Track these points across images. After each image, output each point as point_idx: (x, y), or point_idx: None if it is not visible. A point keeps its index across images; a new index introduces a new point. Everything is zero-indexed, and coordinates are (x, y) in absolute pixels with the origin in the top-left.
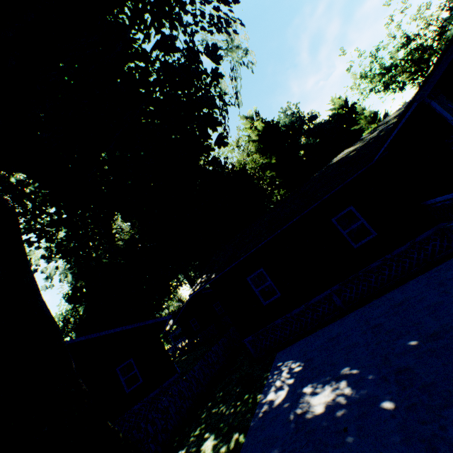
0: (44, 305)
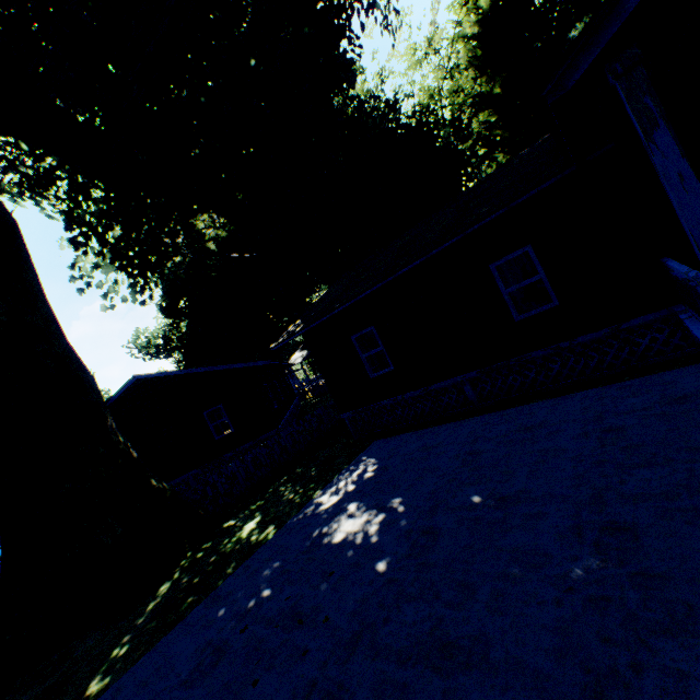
0: (66, 352)
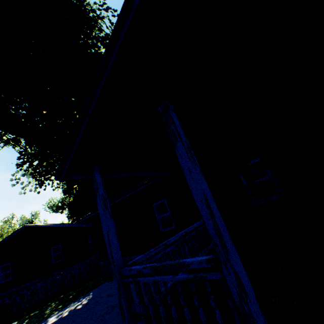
0: None
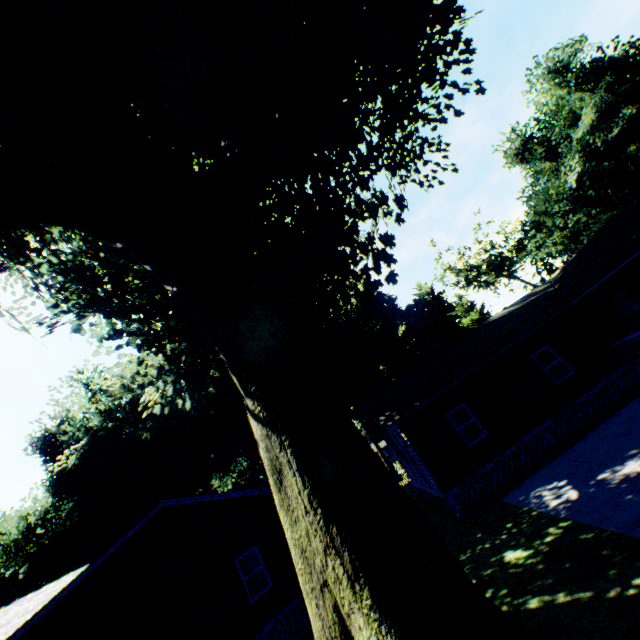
0: None
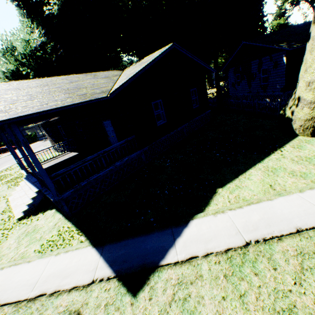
0: None
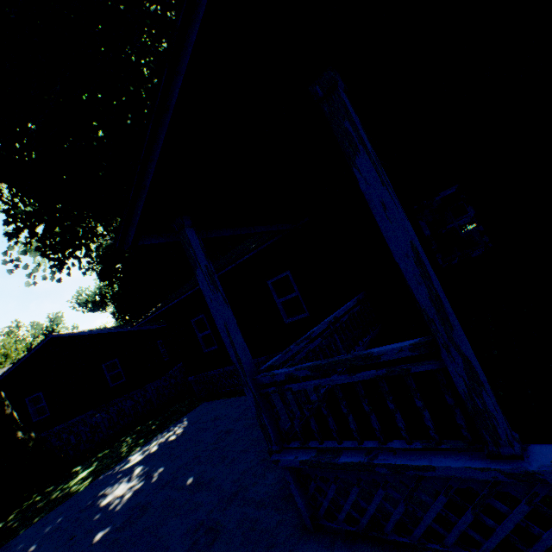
0: None
